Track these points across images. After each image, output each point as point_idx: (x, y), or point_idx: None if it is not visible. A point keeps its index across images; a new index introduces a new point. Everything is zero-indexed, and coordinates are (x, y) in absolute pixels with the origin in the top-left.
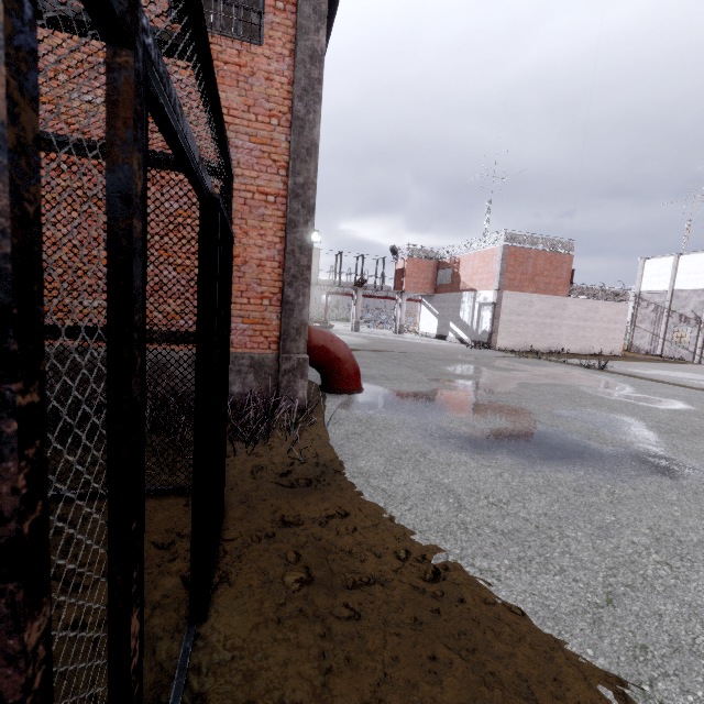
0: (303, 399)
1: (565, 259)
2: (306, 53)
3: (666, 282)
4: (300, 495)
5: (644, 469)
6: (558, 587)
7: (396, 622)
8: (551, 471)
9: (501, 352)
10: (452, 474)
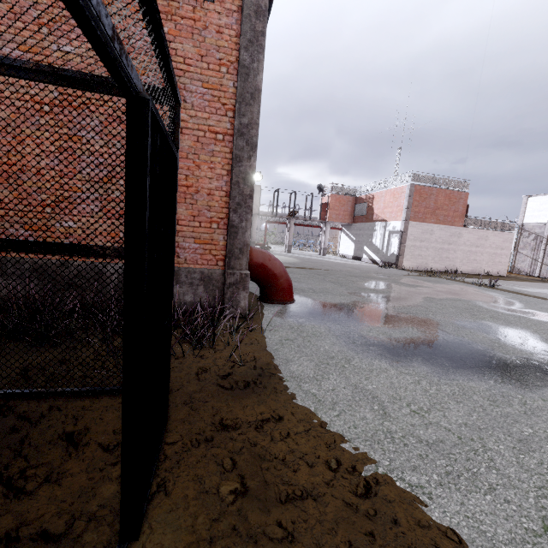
0: (244, 308)
1: (462, 195)
2: (251, 8)
3: (545, 216)
4: (239, 398)
5: (547, 379)
6: (491, 509)
7: (330, 547)
8: (464, 379)
9: (406, 271)
10: (375, 381)
